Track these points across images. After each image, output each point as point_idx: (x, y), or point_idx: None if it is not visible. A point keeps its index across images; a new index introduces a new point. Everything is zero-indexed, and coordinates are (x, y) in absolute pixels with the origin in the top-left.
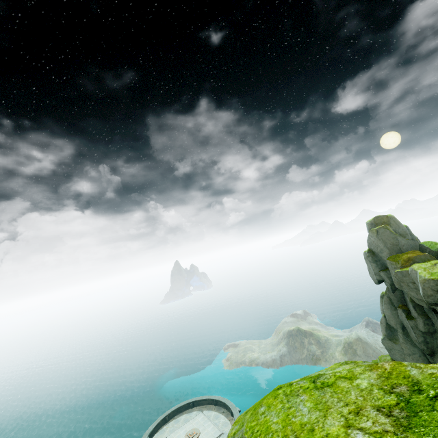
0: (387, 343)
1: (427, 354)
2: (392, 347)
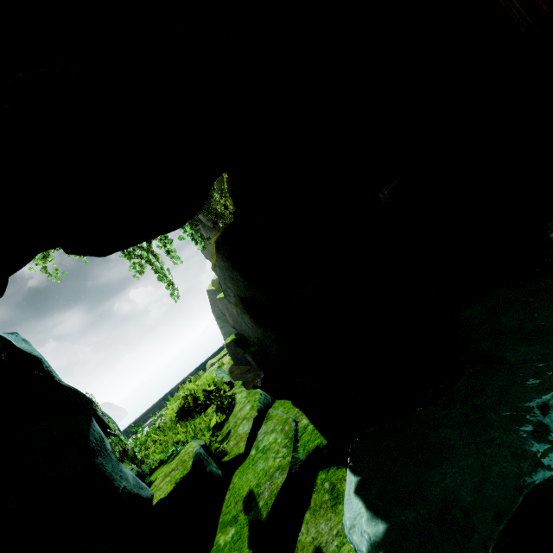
0: (206, 252)
1: (212, 222)
2: (210, 252)
